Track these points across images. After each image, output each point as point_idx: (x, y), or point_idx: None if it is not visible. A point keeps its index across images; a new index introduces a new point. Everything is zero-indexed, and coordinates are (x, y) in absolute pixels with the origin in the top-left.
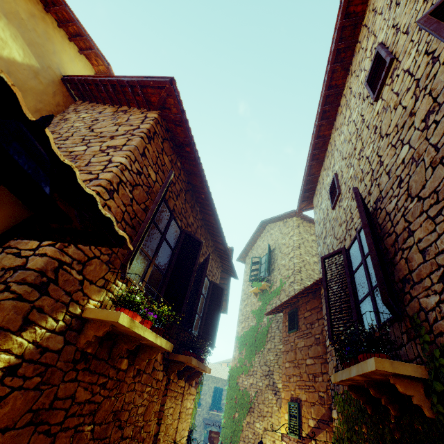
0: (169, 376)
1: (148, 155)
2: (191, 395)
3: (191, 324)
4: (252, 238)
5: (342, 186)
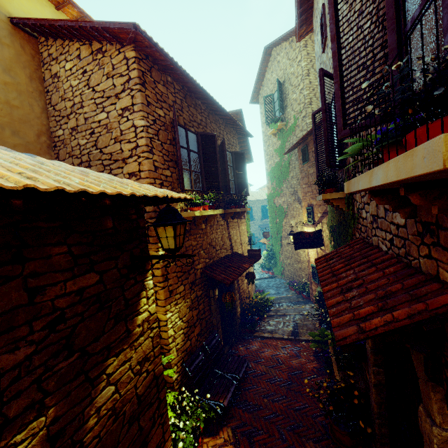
0: (227, 221)
1: (150, 100)
2: (243, 223)
3: (228, 192)
4: (259, 73)
5: (327, 28)
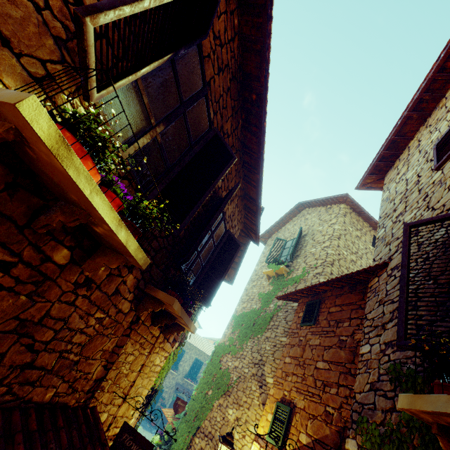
0: (138, 313)
1: None
2: (163, 351)
3: (187, 256)
4: (282, 219)
5: None
